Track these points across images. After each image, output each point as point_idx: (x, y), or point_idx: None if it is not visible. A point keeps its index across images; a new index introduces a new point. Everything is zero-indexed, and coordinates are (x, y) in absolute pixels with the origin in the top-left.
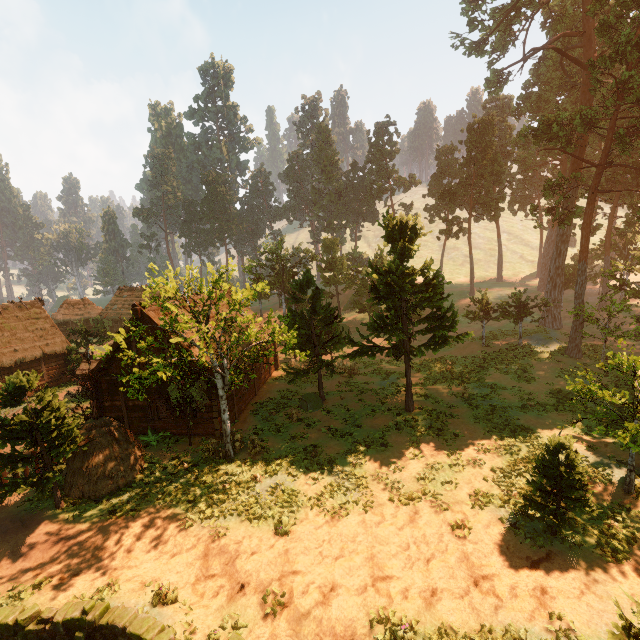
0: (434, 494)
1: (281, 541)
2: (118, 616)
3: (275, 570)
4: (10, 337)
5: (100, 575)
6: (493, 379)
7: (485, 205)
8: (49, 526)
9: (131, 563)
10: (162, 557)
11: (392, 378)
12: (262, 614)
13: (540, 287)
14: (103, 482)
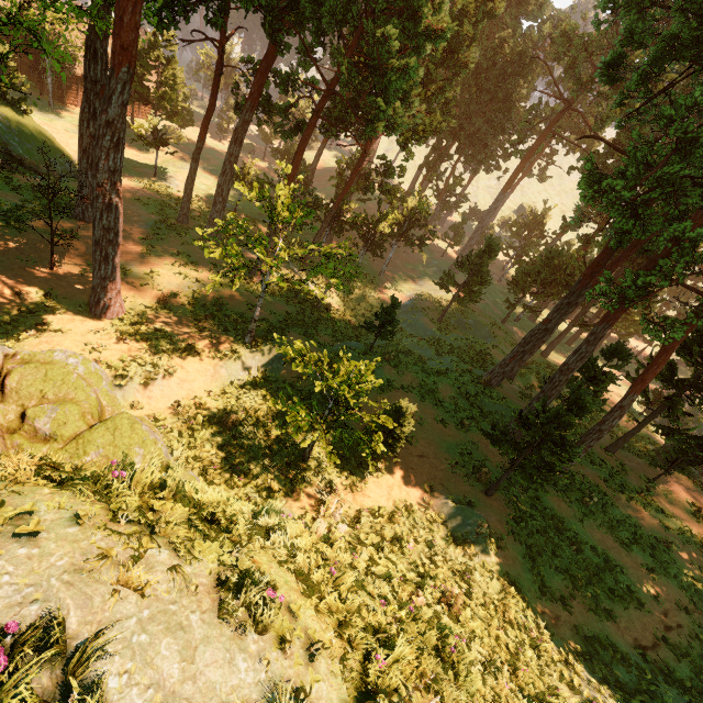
0: None
1: None
2: None
3: None
4: None
5: None
6: None
7: None
8: None
9: None
10: None
11: None
12: None
13: None
14: None
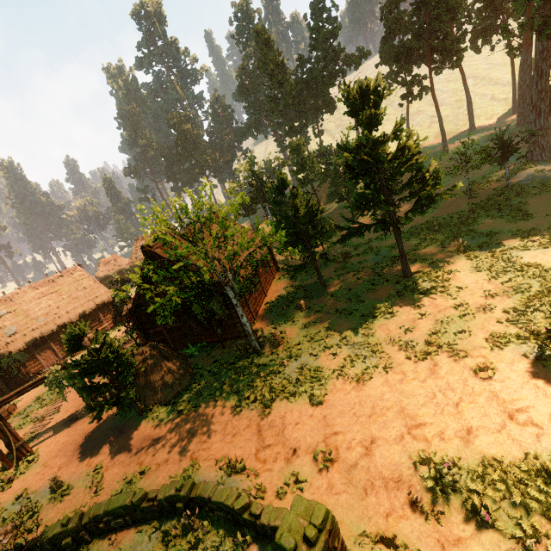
0: (449, 345)
1: (318, 410)
2: (203, 490)
3: (318, 434)
4: (68, 299)
5: (184, 458)
6: (486, 227)
7: (444, 52)
8: (138, 429)
9: (204, 446)
10: (226, 438)
11: (383, 252)
12: (316, 470)
13: (519, 122)
14: (166, 391)
